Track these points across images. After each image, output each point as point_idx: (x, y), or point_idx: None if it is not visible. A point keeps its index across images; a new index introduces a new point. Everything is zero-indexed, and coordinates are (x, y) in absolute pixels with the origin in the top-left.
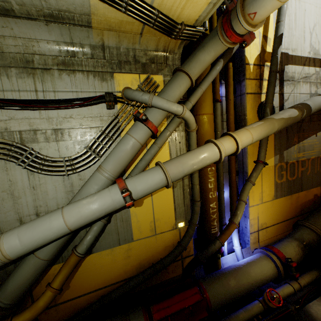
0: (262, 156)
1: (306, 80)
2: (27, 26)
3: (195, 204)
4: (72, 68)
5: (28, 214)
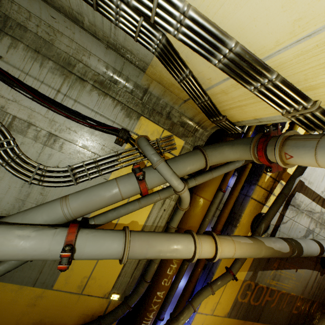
0: (235, 268)
1: (309, 214)
2: (89, 39)
3: (142, 283)
4: (107, 91)
5: None
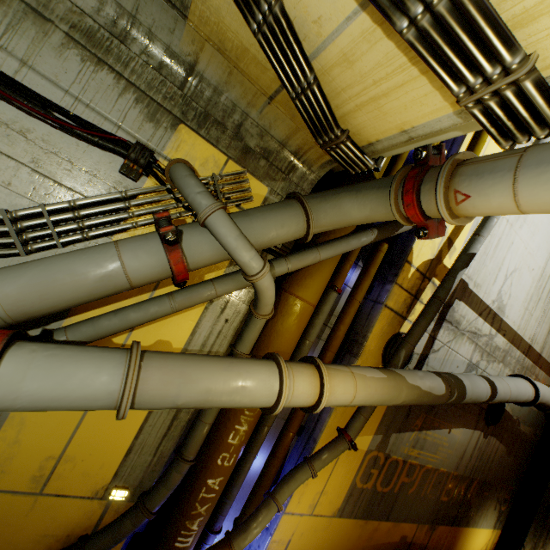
0: (354, 428)
1: (473, 338)
2: None
3: (178, 463)
4: (103, 56)
5: None
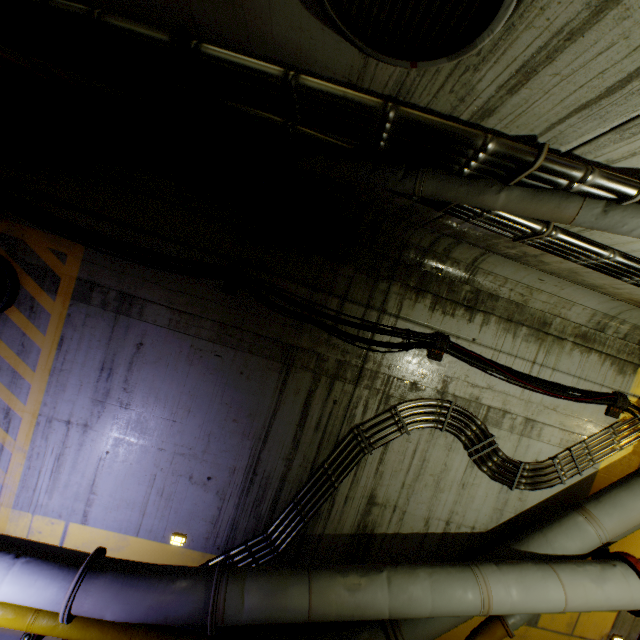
0: None
1: None
2: (584, 292)
3: None
4: (590, 345)
5: (438, 517)
